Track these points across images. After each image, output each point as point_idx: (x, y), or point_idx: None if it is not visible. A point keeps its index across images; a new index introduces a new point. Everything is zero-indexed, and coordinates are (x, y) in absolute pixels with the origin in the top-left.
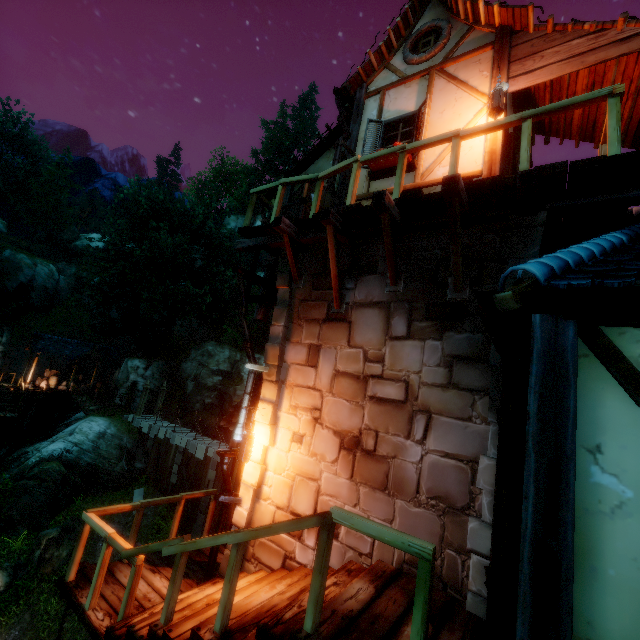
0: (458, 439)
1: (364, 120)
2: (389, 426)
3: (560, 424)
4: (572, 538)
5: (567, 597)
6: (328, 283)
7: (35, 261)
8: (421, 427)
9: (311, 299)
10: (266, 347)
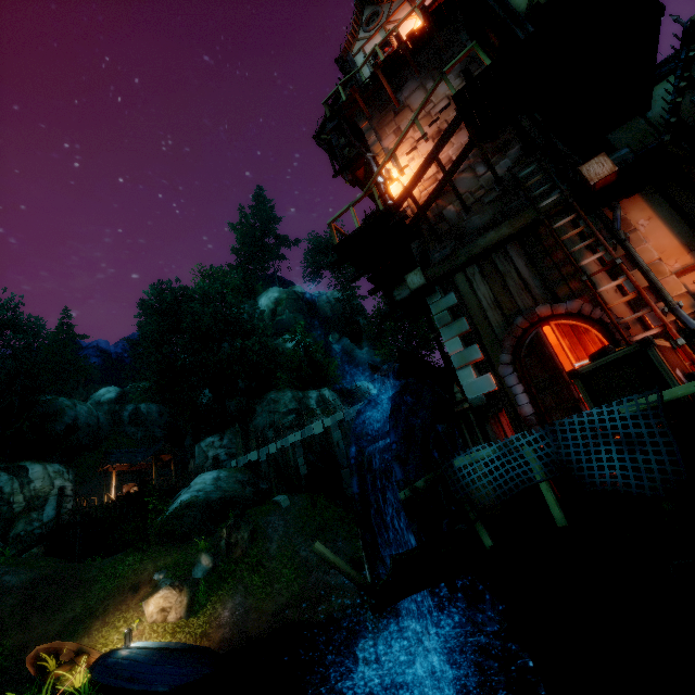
0: None
1: (359, 65)
2: (449, 114)
3: None
4: None
5: None
6: (387, 105)
7: (74, 402)
8: None
9: (382, 117)
10: (371, 149)
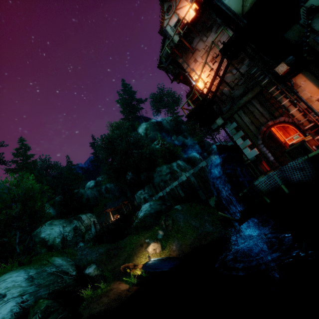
0: (225, 37)
1: (168, 31)
2: (215, 50)
3: (221, 2)
4: (227, 5)
5: (230, 8)
6: (188, 50)
7: (84, 190)
8: (219, 43)
9: (187, 56)
10: (186, 71)
